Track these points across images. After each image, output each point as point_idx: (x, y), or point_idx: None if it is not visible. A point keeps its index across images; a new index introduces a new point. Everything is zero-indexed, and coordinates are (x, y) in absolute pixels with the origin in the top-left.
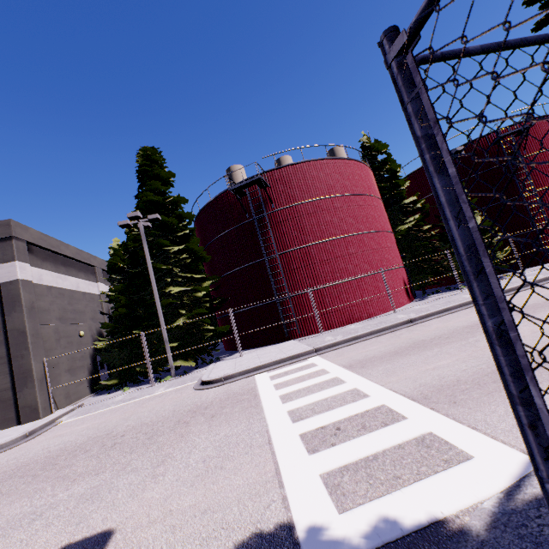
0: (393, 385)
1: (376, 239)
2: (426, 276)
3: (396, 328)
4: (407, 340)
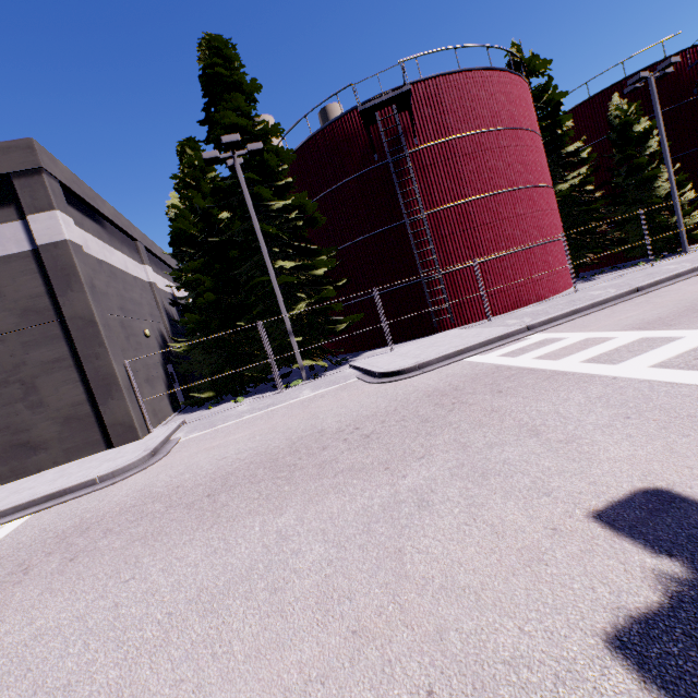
0: None
1: (545, 197)
2: (585, 254)
3: (626, 298)
4: (678, 301)
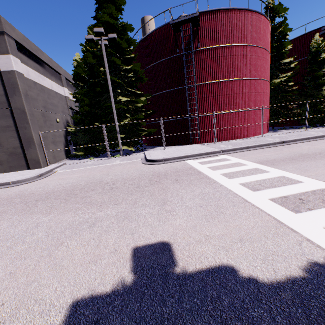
0: (316, 177)
1: (261, 85)
2: (279, 118)
3: (275, 145)
4: (291, 152)
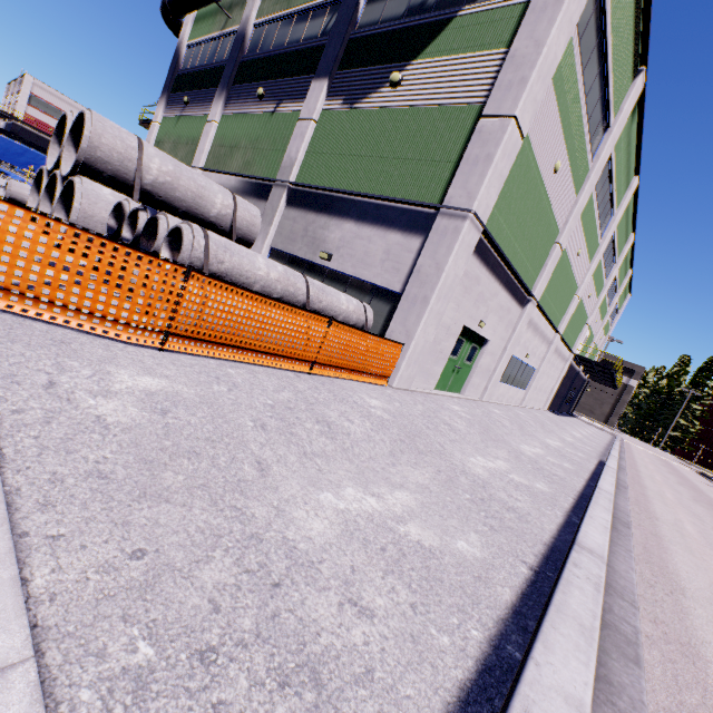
0: None
1: None
2: None
3: None
4: None
